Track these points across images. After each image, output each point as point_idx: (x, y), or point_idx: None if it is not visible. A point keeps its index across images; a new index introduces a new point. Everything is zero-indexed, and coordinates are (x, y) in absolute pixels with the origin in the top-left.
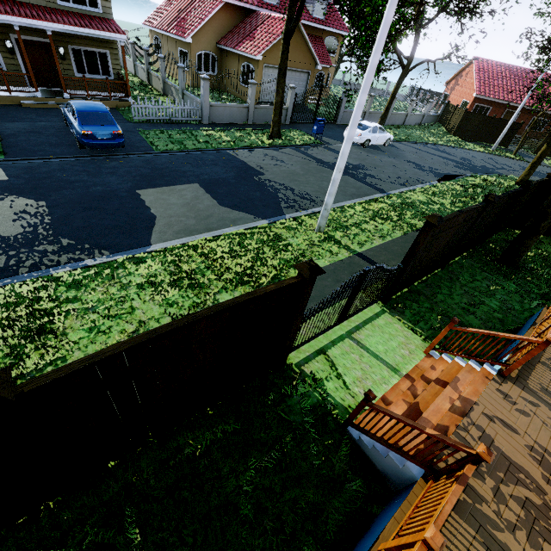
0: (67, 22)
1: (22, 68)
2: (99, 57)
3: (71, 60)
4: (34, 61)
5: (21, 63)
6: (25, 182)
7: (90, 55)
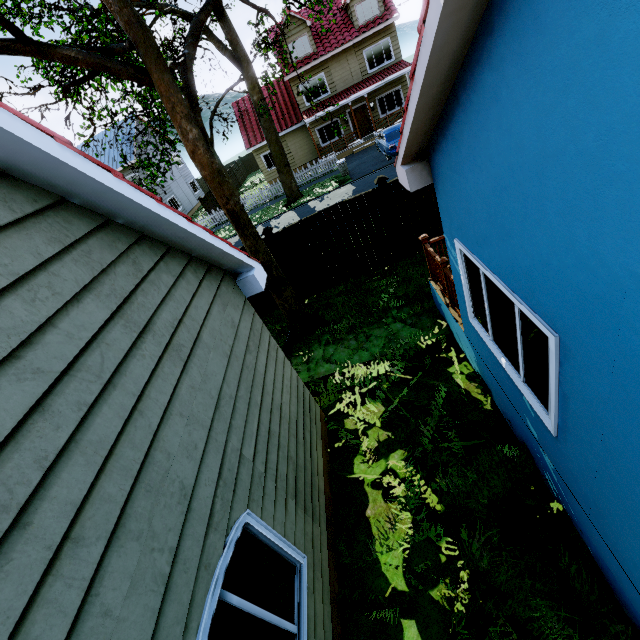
0: (375, 82)
1: (352, 130)
2: (394, 95)
3: (377, 108)
4: (358, 122)
5: (351, 127)
6: (363, 186)
7: (389, 97)
